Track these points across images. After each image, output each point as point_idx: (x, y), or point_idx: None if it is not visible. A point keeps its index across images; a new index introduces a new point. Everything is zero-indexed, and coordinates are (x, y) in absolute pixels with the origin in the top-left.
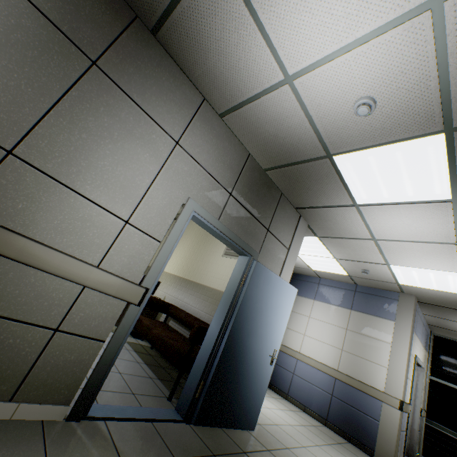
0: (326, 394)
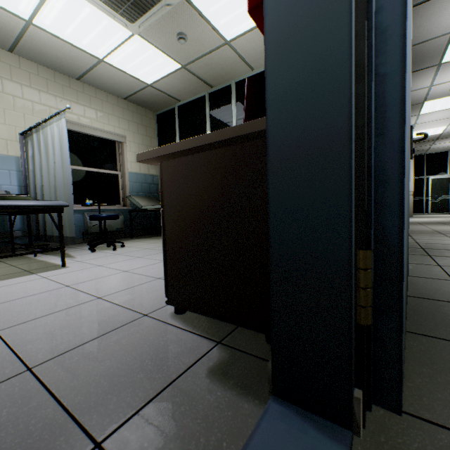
0: None
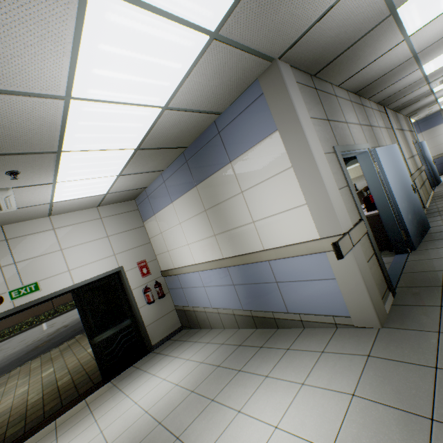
0: None
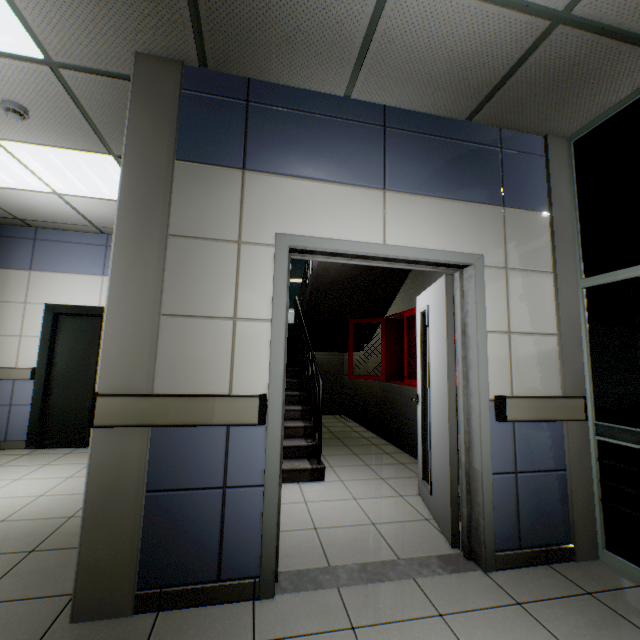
0: None
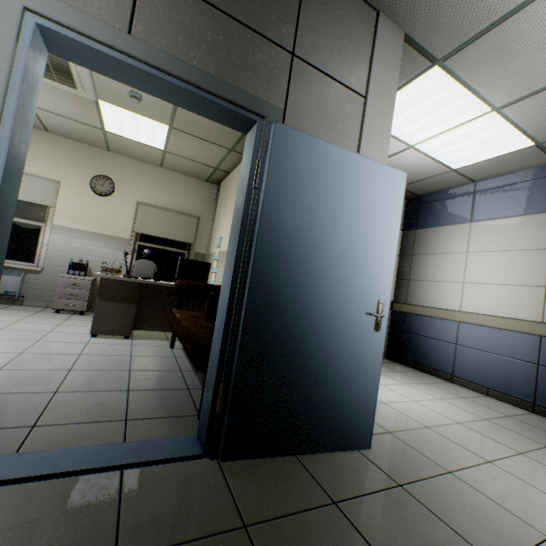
0: (525, 364)
